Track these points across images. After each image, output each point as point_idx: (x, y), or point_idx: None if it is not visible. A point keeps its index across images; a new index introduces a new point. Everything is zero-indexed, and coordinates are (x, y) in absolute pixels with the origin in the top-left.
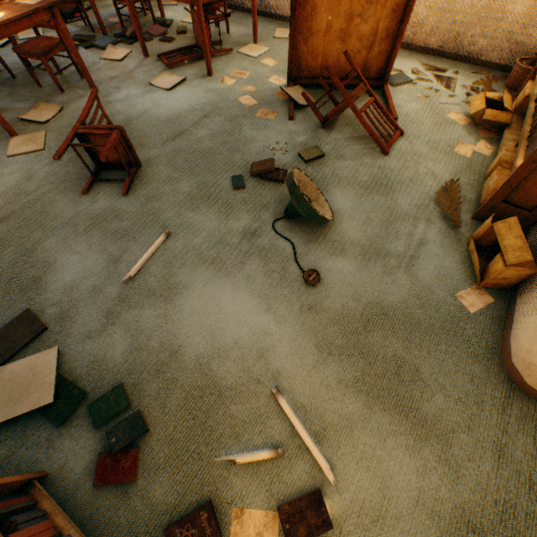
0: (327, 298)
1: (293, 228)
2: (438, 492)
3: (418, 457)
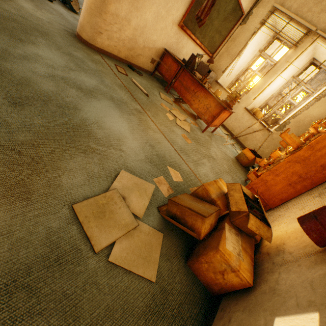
0: (49, 3)
1: (61, 3)
2: (23, 4)
3: (27, 4)
